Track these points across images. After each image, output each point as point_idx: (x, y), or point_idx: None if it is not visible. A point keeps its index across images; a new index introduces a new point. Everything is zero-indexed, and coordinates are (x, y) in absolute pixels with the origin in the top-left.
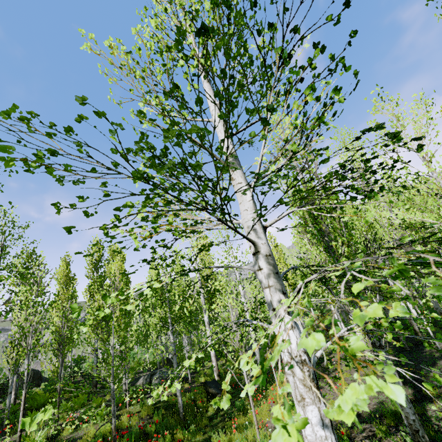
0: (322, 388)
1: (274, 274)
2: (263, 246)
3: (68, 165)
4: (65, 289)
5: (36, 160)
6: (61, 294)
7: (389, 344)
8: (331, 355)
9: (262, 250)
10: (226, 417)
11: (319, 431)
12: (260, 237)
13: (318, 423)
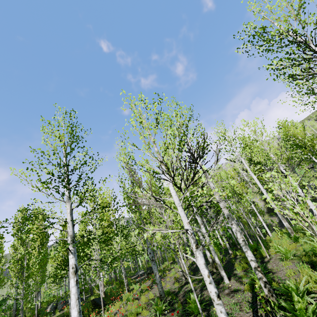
0: (153, 288)
1: (71, 241)
2: (70, 232)
3: (3, 226)
4: None
5: None
6: None
7: None
8: (171, 269)
9: (69, 233)
10: (99, 316)
11: (72, 285)
12: (70, 229)
13: (73, 283)
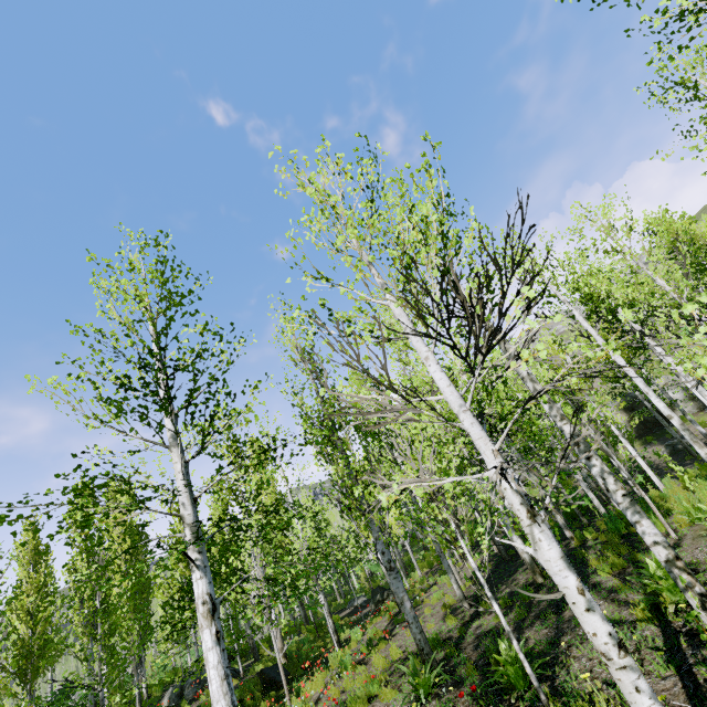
0: (396, 635)
1: (194, 538)
2: (188, 517)
3: (21, 515)
4: (32, 573)
5: (2, 521)
6: (26, 583)
7: (496, 556)
8: (431, 588)
9: (187, 520)
10: None
11: (208, 645)
12: (187, 510)
13: (209, 639)
